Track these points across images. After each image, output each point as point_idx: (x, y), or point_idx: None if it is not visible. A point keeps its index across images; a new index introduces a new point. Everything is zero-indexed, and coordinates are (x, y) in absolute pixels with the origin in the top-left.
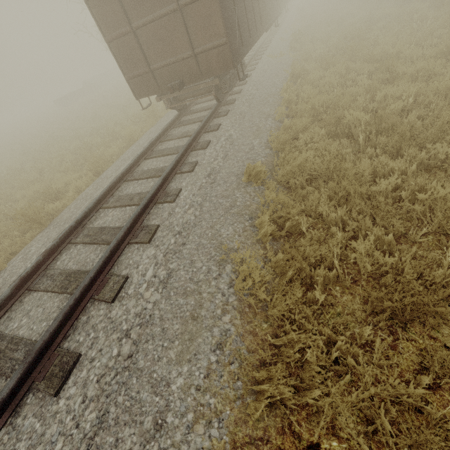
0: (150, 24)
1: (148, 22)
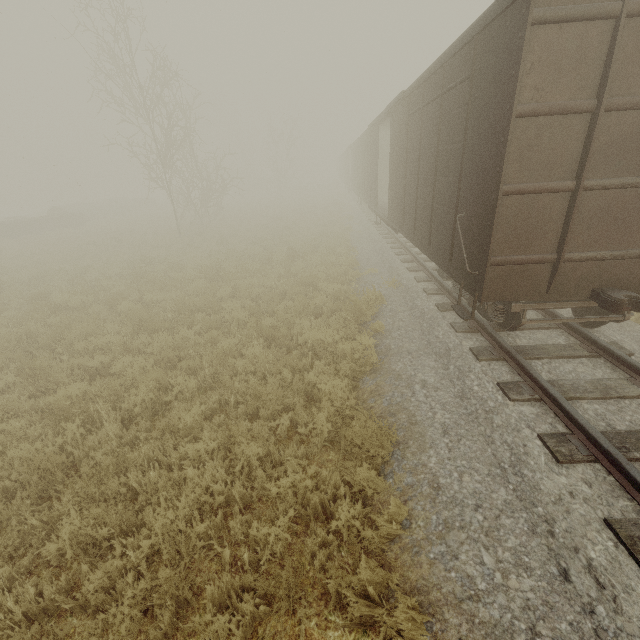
0: (613, 189)
1: (617, 185)
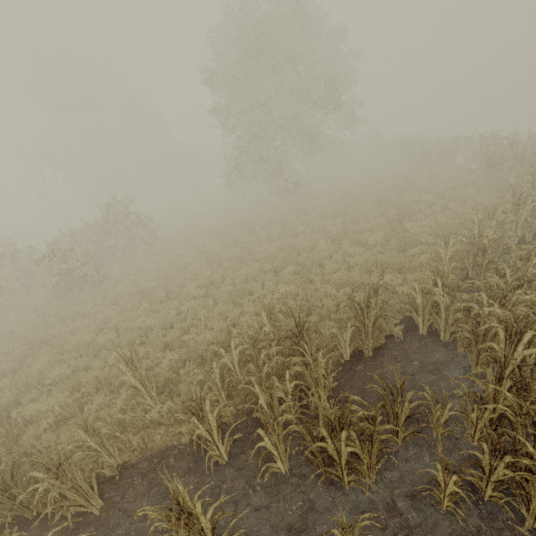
0: None
1: None
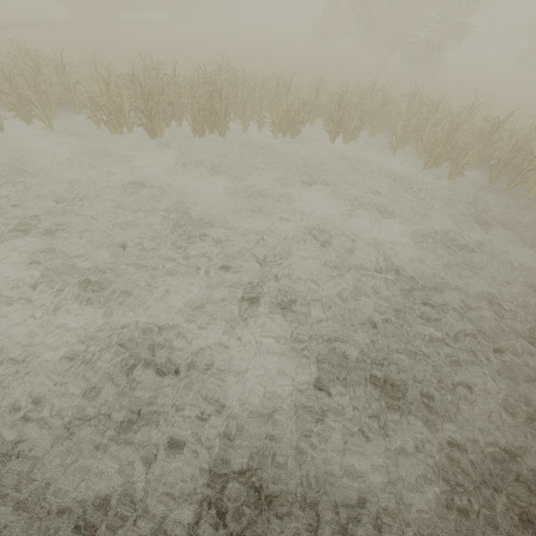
0: None
1: None
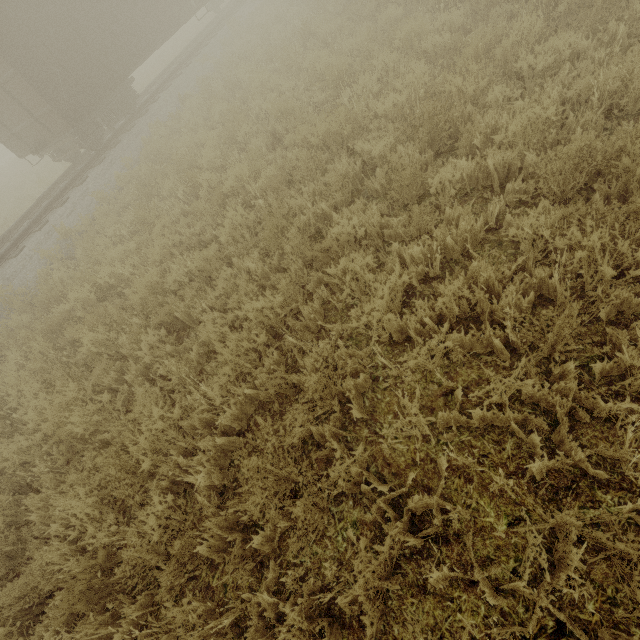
0: None
1: None
